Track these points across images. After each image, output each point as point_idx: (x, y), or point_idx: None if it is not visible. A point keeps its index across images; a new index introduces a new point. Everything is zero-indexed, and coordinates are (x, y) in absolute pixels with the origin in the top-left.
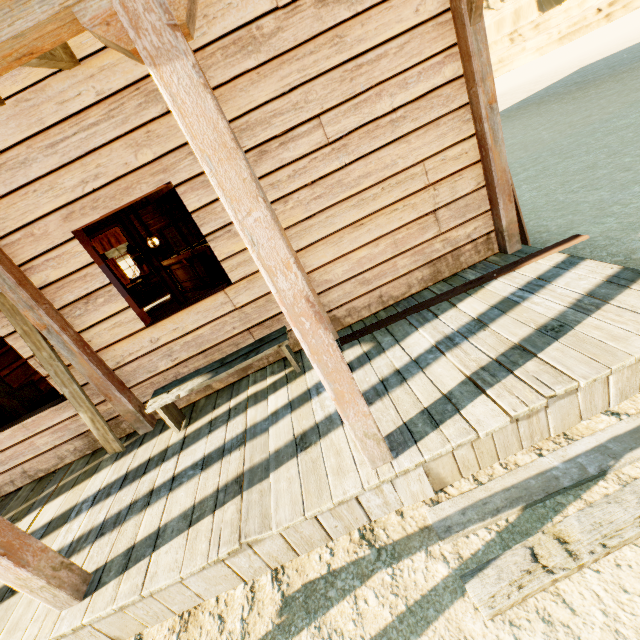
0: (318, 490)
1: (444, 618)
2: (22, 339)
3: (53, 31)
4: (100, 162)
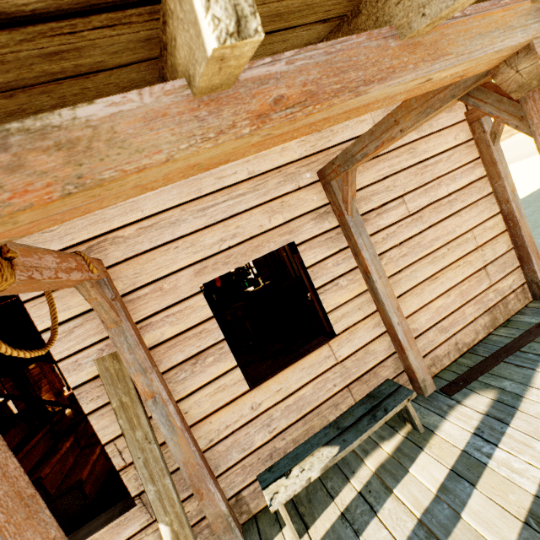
0: None
1: None
2: (108, 415)
3: (495, 59)
4: (239, 224)
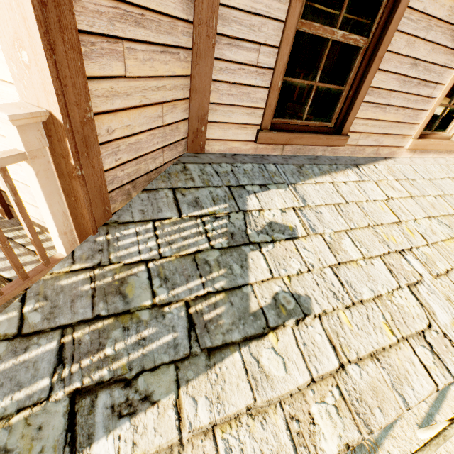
0: None
1: (448, 394)
2: None
3: None
4: None
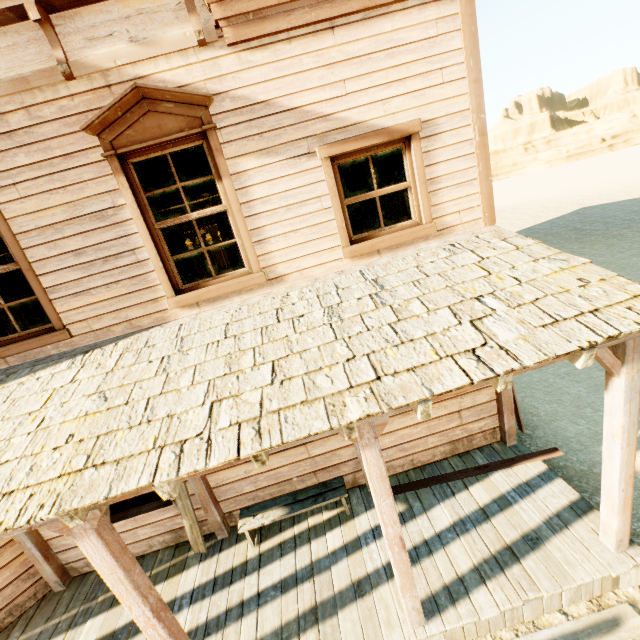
0: (375, 636)
1: None
2: None
3: None
4: None
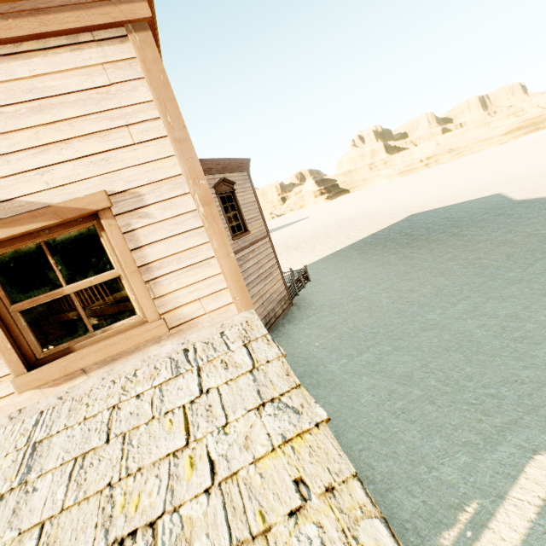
0: None
1: None
2: None
3: None
4: None
